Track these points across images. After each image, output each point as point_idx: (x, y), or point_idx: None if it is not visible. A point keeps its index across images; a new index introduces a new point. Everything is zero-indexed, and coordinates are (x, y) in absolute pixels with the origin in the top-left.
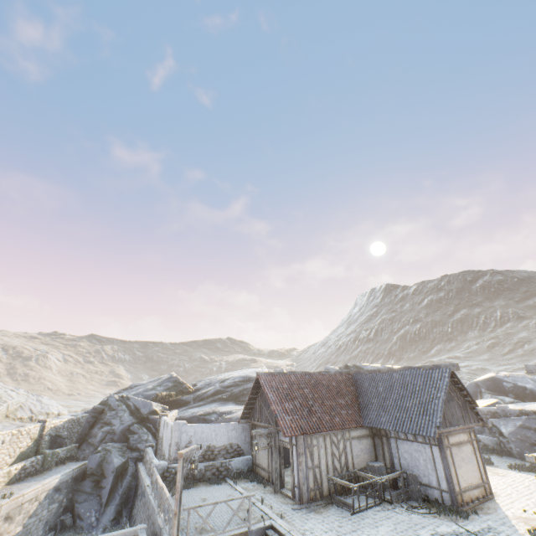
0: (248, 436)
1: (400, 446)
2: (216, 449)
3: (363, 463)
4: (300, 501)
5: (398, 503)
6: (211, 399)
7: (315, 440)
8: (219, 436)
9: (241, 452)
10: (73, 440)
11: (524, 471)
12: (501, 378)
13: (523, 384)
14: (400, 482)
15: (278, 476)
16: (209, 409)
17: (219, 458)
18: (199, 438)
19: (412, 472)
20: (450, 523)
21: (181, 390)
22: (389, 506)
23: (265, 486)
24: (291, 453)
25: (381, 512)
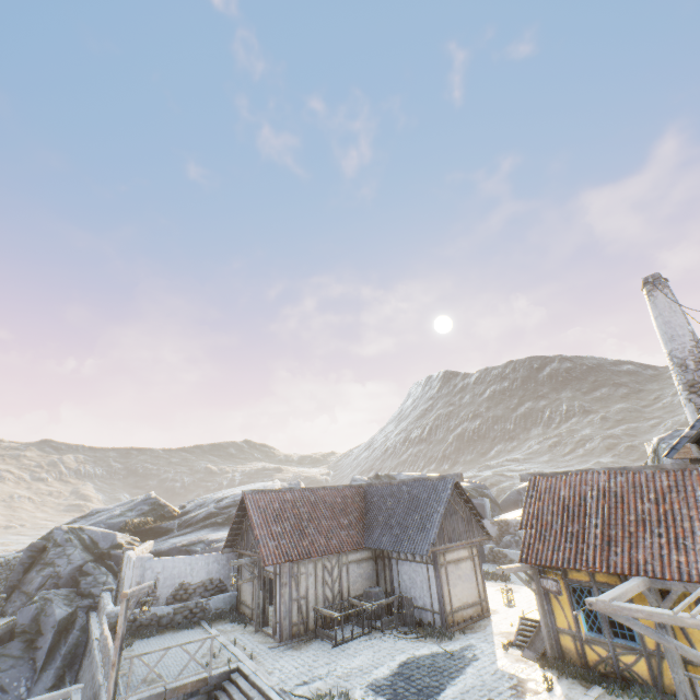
0: (234, 568)
1: (401, 568)
2: (191, 586)
3: (361, 590)
4: (280, 638)
5: (389, 630)
6: (201, 524)
7: (303, 567)
8: (195, 571)
9: (224, 588)
10: None
11: None
12: None
13: None
14: (393, 607)
15: (261, 612)
16: (196, 538)
17: (195, 597)
18: (169, 575)
19: (410, 596)
20: (433, 645)
21: (162, 515)
22: (379, 634)
23: (247, 625)
24: (275, 584)
25: (366, 642)
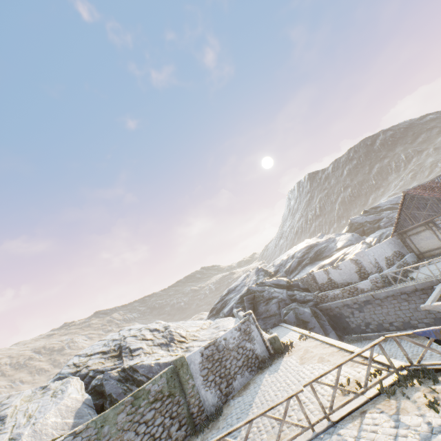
0: (399, 244)
1: None
2: (390, 258)
3: None
4: None
5: None
6: (300, 267)
7: None
8: (386, 250)
9: (402, 254)
10: None
11: None
12: None
13: None
14: None
15: None
16: (316, 267)
17: (395, 262)
18: (378, 255)
19: None
20: None
21: (269, 275)
22: None
23: None
24: None
25: None
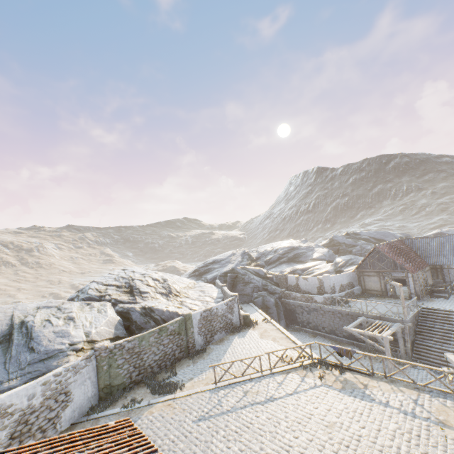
0: (355, 278)
1: (451, 272)
2: (344, 285)
3: (429, 281)
4: (417, 299)
5: None
6: (278, 262)
7: (418, 273)
8: (344, 279)
9: (353, 286)
10: None
11: None
12: (445, 233)
13: None
14: None
15: (394, 292)
16: (291, 268)
17: (346, 289)
18: (337, 281)
19: None
20: None
21: (251, 260)
22: None
23: (382, 297)
24: (408, 281)
25: None
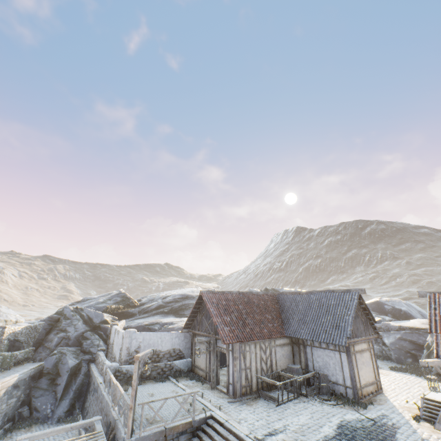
0: (188, 343)
1: (314, 352)
2: (161, 353)
3: (283, 365)
4: (233, 395)
5: (311, 397)
6: (154, 312)
7: (248, 346)
8: (164, 343)
9: (182, 356)
10: (30, 344)
11: (401, 372)
12: (383, 302)
13: (399, 307)
14: (314, 381)
15: (215, 375)
16: (153, 321)
17: (164, 360)
18: (147, 344)
19: (323, 373)
20: (353, 411)
21: (128, 304)
22: (305, 399)
23: (203, 383)
24: (228, 357)
25: (299, 404)
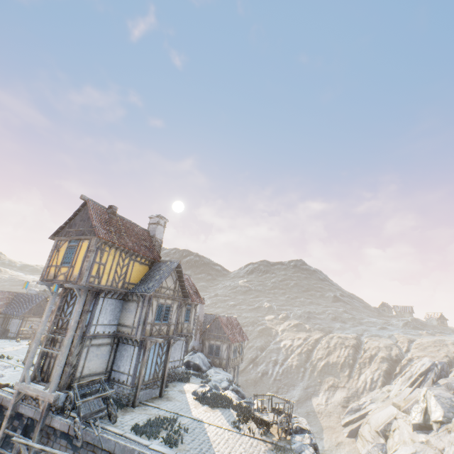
0: None
1: (12, 321)
2: None
3: None
4: None
5: None
6: None
7: None
8: None
9: None
10: None
11: None
12: None
13: None
14: (1, 331)
15: None
16: None
17: None
18: None
19: (11, 329)
20: (7, 340)
21: None
22: None
23: None
24: None
25: None
